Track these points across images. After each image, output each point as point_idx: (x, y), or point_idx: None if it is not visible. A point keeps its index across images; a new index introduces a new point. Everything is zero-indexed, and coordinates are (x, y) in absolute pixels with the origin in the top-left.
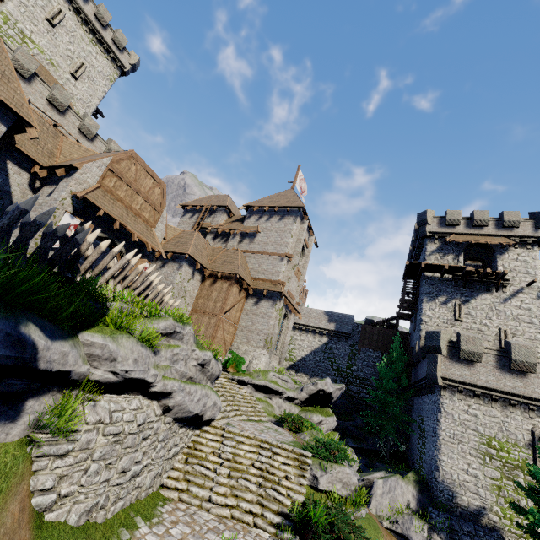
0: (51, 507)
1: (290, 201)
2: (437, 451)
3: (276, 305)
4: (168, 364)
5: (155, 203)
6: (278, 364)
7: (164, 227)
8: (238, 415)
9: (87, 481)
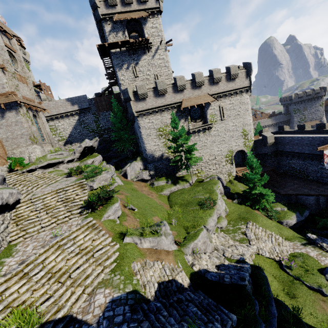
0: None
1: None
2: (144, 144)
3: (20, 112)
4: None
5: None
6: (51, 147)
7: None
8: (40, 187)
9: None
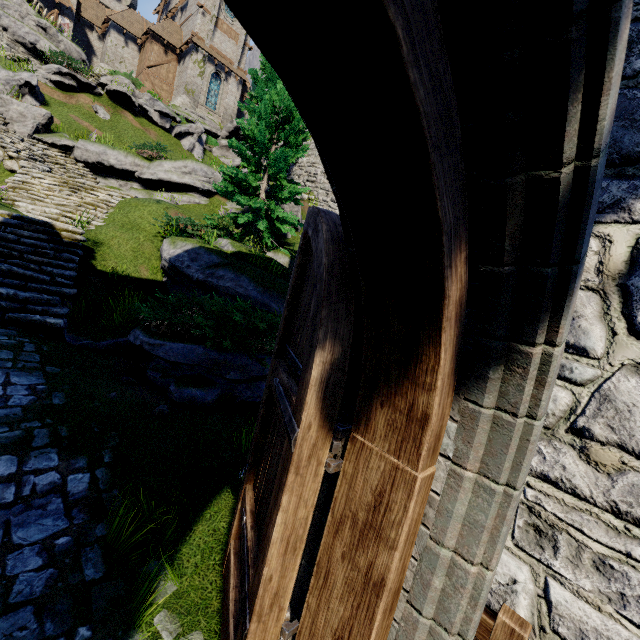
0: None
1: None
2: None
3: (192, 56)
4: None
5: None
6: (218, 122)
7: None
8: None
9: None
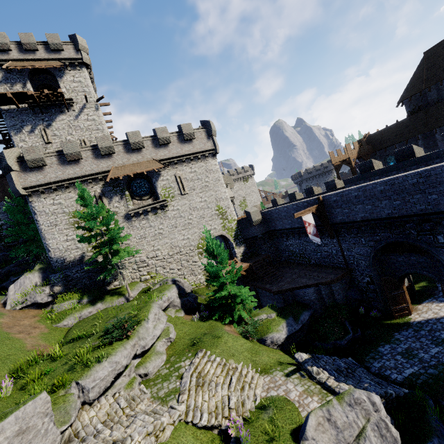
0: None
1: None
2: (45, 240)
3: None
4: None
5: None
6: None
7: None
8: None
9: None
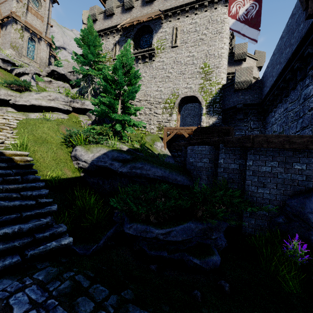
0: None
1: None
2: None
3: (12, 25)
4: None
5: None
6: (37, 67)
7: None
8: None
9: None
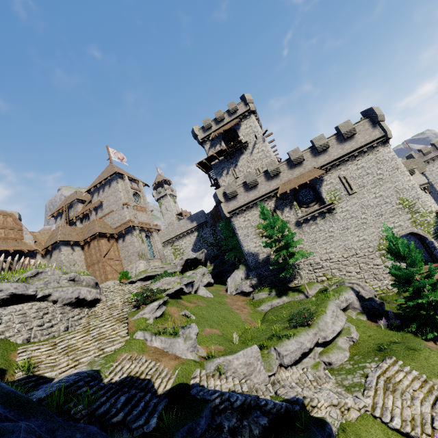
0: (5, 340)
1: (109, 172)
2: (243, 247)
3: (133, 234)
4: (44, 286)
5: (13, 227)
6: (160, 263)
7: (30, 236)
8: None
9: (18, 330)
